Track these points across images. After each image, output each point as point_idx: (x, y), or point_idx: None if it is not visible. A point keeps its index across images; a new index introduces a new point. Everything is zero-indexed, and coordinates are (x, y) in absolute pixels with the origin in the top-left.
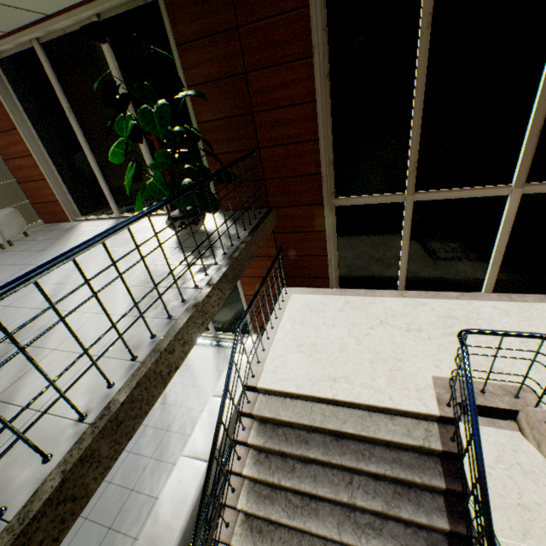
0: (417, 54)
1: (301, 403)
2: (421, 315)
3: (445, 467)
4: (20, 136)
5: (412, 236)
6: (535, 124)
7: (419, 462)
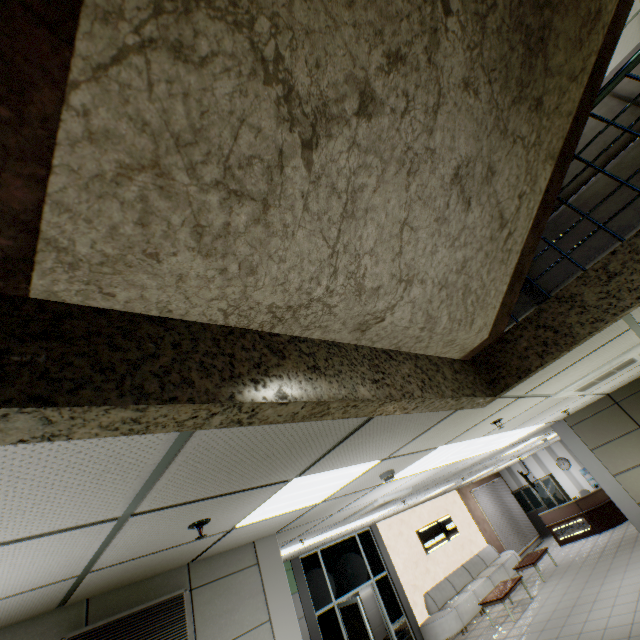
0: None
1: None
2: None
3: None
4: None
5: None
6: None
7: None
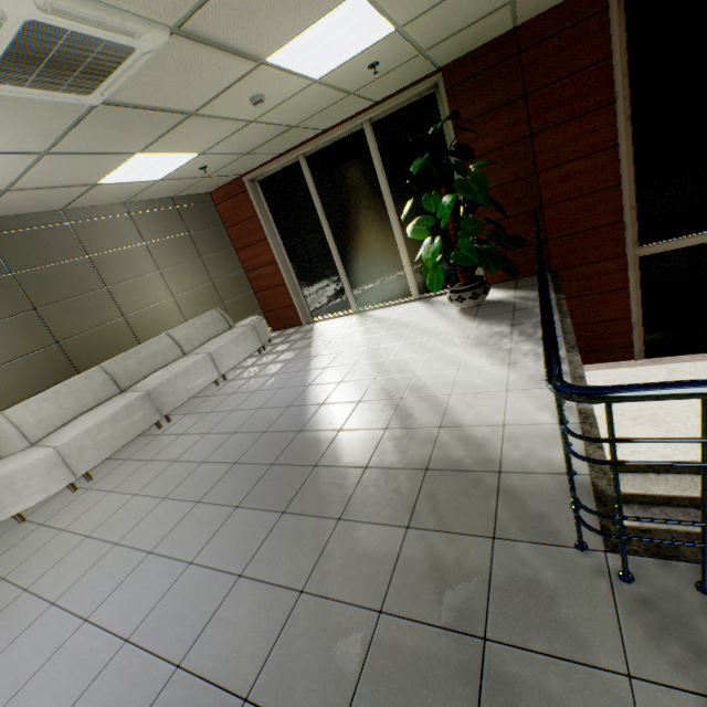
0: None
1: (673, 477)
2: None
3: None
4: (268, 245)
5: None
6: None
7: None
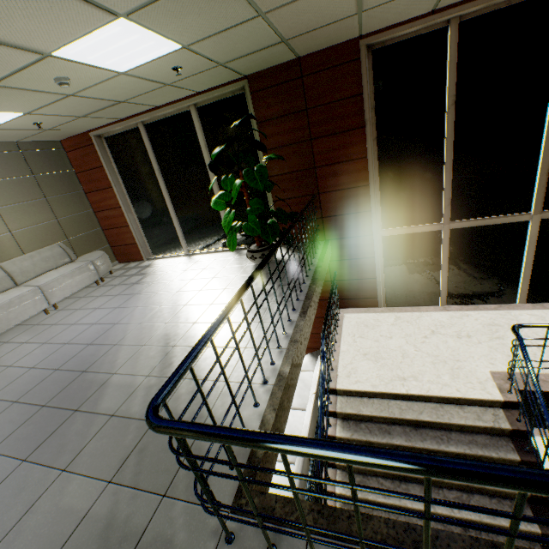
0: (445, 121)
1: (378, 401)
2: (467, 324)
3: (516, 444)
4: (114, 192)
5: (450, 258)
6: (543, 166)
7: (492, 442)
